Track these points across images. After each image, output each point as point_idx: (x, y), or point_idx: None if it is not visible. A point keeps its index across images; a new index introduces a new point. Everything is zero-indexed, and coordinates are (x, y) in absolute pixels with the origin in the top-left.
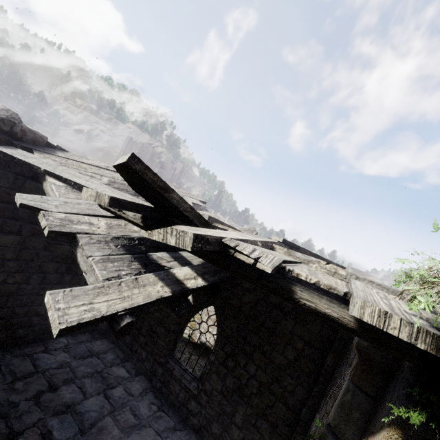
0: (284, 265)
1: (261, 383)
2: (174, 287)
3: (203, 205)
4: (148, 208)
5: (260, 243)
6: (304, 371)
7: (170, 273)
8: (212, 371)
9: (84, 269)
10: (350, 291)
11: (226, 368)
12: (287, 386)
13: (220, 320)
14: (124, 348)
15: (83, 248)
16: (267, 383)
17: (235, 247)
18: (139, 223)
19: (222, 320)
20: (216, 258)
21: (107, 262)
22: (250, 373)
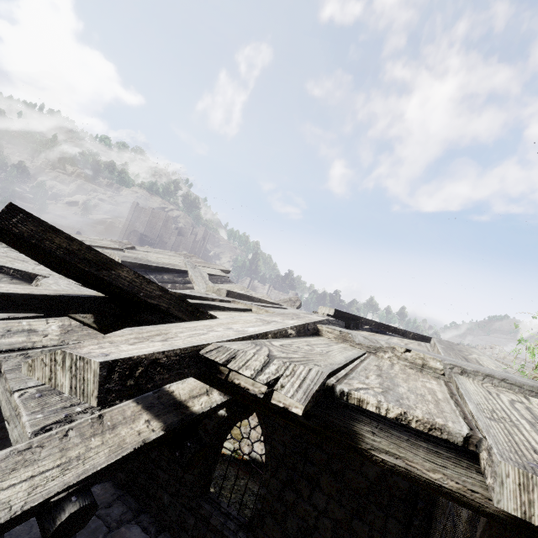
0: (332, 381)
1: (337, 522)
2: (170, 416)
3: (226, 276)
4: (85, 301)
5: (292, 330)
6: (394, 495)
7: (164, 393)
8: (264, 512)
9: (6, 415)
10: (475, 428)
11: (284, 505)
12: (373, 522)
13: (266, 433)
14: (137, 494)
15: (6, 377)
16: (344, 520)
17: (228, 363)
18: (91, 324)
19: (269, 432)
20: (210, 377)
21: (49, 395)
22: (319, 508)
